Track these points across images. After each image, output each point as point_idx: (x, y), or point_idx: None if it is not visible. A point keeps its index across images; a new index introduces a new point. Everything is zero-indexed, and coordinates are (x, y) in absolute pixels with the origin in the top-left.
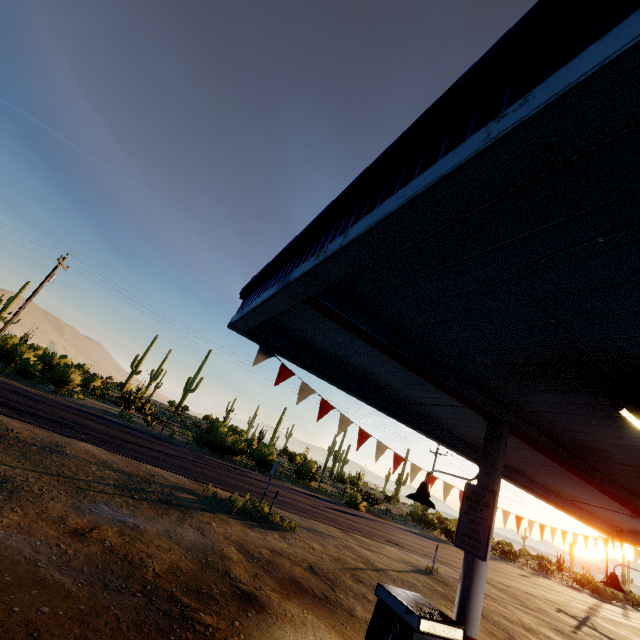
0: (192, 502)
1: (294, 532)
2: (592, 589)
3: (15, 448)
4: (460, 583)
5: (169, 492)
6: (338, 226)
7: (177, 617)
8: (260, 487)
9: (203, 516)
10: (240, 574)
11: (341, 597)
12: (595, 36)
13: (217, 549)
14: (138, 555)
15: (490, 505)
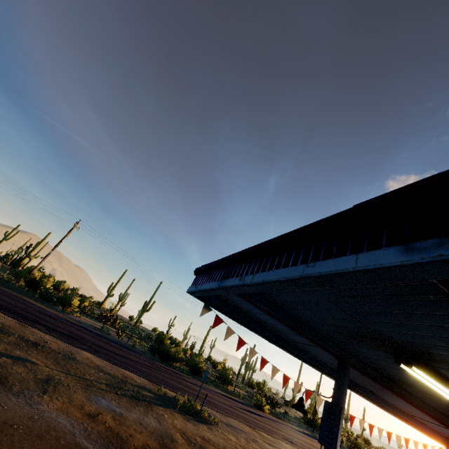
0: (151, 398)
1: (217, 426)
2: None
3: (51, 355)
4: None
5: (137, 390)
6: (250, 265)
7: None
8: (193, 389)
9: (159, 409)
10: None
11: None
12: (333, 253)
13: (169, 434)
14: (124, 434)
15: (338, 416)
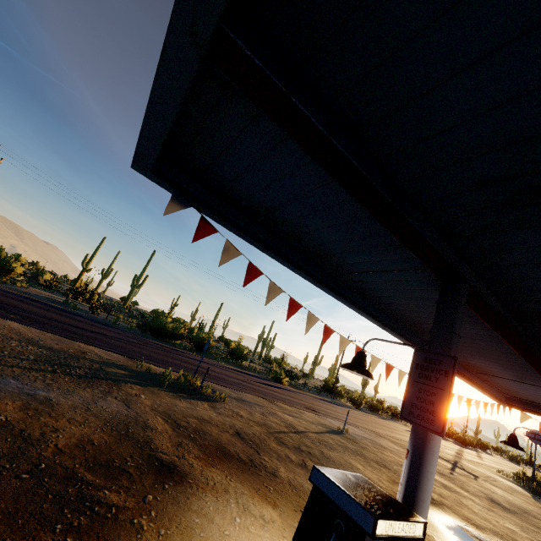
0: (123, 376)
1: (224, 402)
2: (455, 438)
3: None
4: (407, 460)
5: (99, 367)
6: None
7: (72, 499)
8: (196, 365)
9: (132, 389)
10: (162, 444)
11: (265, 460)
12: None
13: (141, 420)
14: (40, 430)
15: (449, 373)
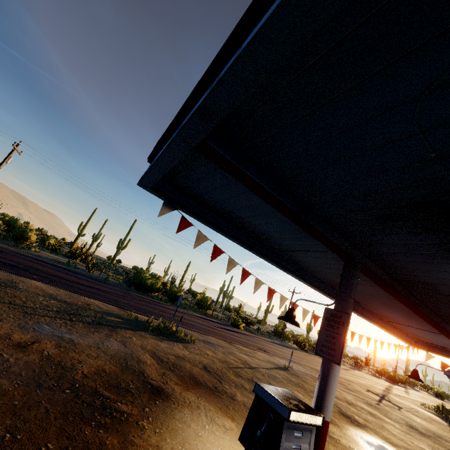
0: (118, 323)
1: (194, 343)
2: (387, 376)
3: None
4: (318, 381)
5: (101, 316)
6: (231, 57)
7: (98, 407)
8: (171, 313)
9: (126, 333)
10: (152, 373)
11: (226, 387)
12: None
13: (135, 356)
14: (70, 361)
15: (345, 324)
